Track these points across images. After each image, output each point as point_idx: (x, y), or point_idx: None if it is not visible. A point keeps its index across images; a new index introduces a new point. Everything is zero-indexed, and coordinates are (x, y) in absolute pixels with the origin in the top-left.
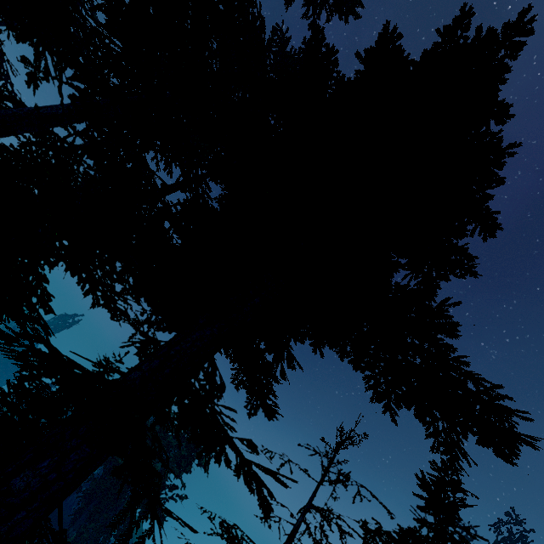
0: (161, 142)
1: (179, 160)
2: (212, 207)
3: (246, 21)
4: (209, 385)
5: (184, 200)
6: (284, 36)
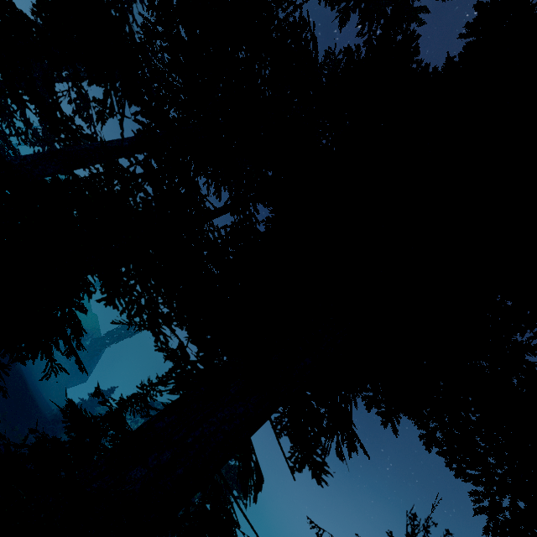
0: (210, 166)
1: (228, 183)
2: (258, 232)
3: (299, 47)
4: (242, 466)
5: (232, 222)
6: (336, 58)
